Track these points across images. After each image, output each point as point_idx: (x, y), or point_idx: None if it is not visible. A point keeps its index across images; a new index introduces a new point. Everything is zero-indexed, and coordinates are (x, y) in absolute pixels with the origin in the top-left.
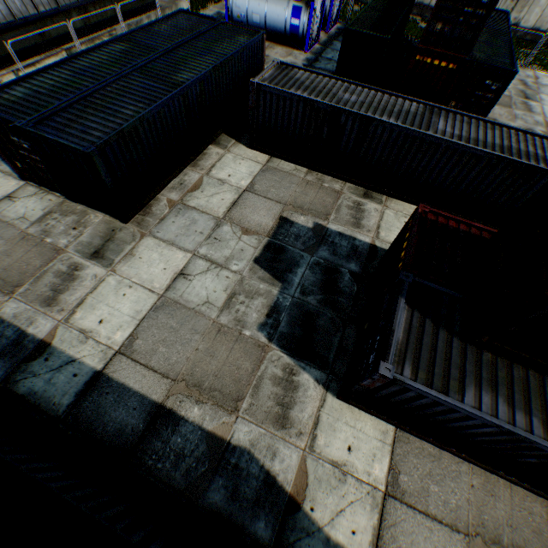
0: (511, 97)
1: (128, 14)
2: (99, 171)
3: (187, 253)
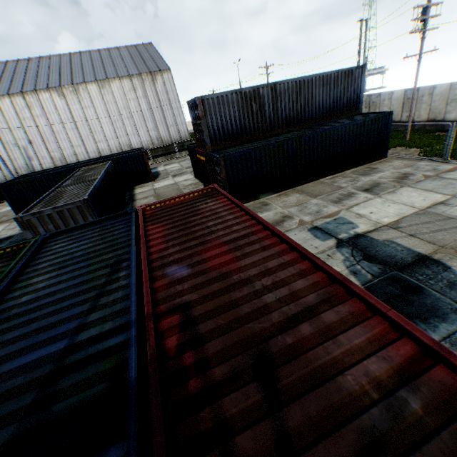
0: (345, 187)
1: (172, 152)
2: (3, 193)
3: (2, 230)
